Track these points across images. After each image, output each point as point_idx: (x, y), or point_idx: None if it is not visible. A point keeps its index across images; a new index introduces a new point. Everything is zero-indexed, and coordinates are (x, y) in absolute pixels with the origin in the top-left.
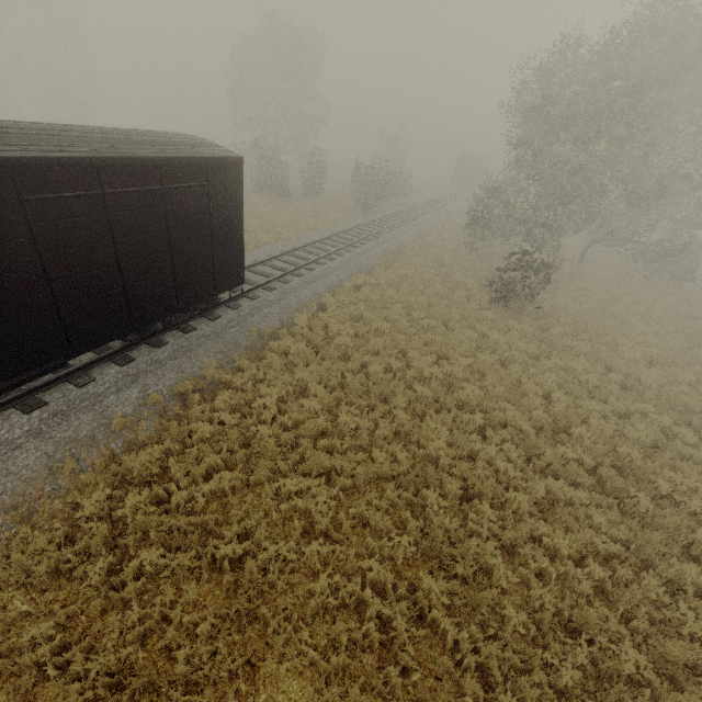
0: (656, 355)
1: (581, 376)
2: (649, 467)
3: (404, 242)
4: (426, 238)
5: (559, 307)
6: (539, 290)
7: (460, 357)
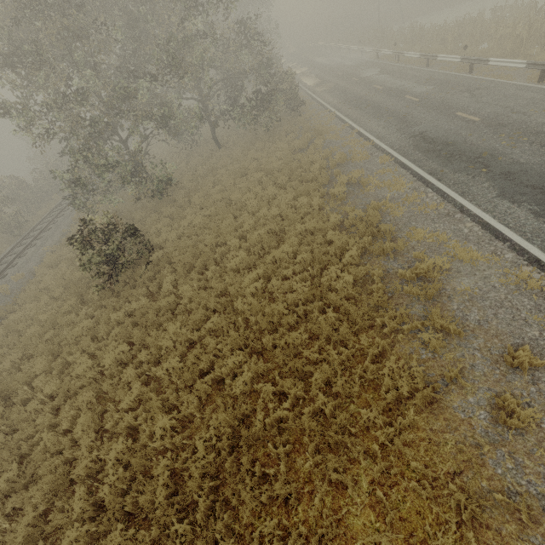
0: (262, 239)
1: (158, 372)
2: (203, 543)
3: (44, 255)
4: (71, 229)
5: (186, 232)
6: (122, 256)
7: (1, 475)
